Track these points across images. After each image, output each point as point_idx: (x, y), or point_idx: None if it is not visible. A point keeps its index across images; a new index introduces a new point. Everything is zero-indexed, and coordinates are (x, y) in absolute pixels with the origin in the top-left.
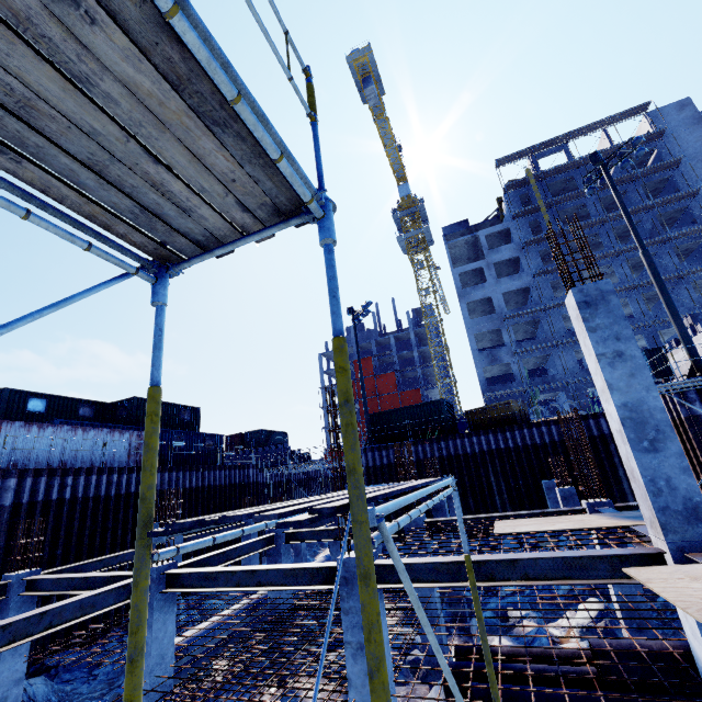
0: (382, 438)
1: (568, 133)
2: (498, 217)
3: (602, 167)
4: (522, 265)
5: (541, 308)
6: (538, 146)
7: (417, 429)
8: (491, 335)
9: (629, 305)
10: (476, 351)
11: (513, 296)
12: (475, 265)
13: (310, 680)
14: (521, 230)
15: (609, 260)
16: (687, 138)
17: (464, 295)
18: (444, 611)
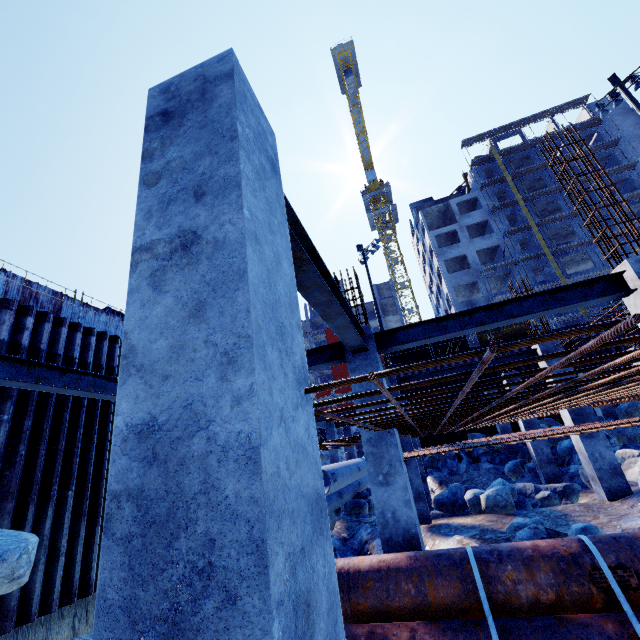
0: (399, 360)
1: (523, 119)
2: (462, 192)
3: (621, 87)
4: (492, 227)
5: (513, 261)
6: (498, 129)
7: (435, 348)
8: (465, 290)
9: (583, 261)
10: (456, 301)
11: (483, 256)
12: (449, 228)
13: (452, 518)
14: (488, 198)
15: (567, 221)
16: (621, 124)
17: (441, 254)
18: (530, 478)
